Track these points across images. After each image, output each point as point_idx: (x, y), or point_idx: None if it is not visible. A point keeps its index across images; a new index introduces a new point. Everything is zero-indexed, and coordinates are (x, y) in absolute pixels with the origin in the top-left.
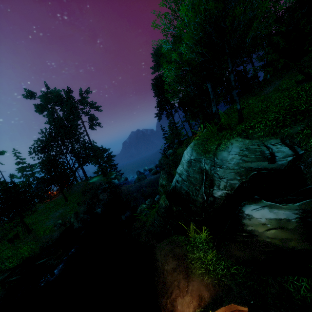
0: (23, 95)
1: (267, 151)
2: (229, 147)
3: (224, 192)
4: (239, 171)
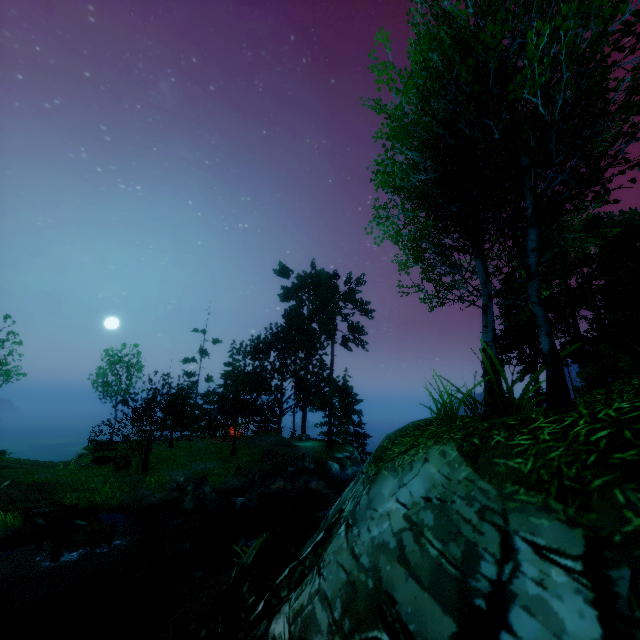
0: (274, 270)
1: (489, 566)
2: (413, 467)
3: (284, 635)
4: (358, 581)
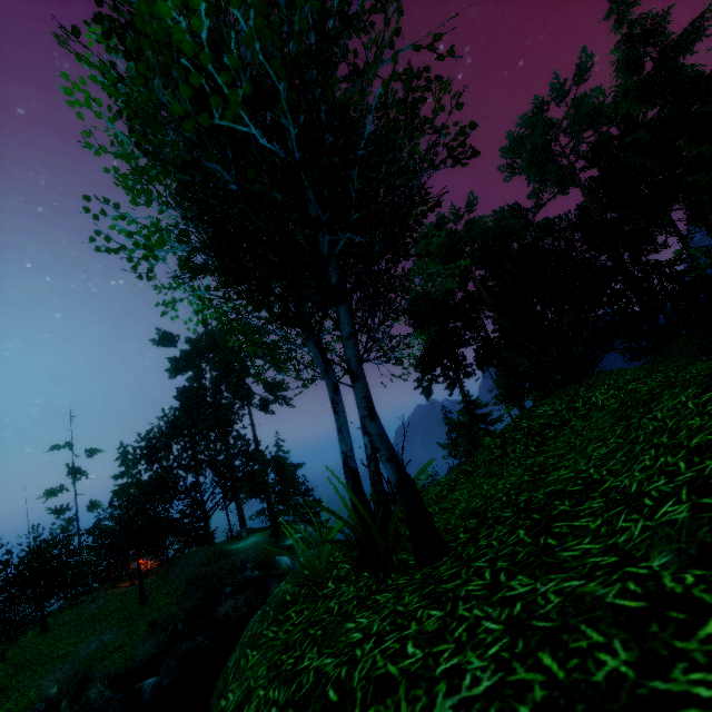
0: (152, 341)
1: None
2: None
3: None
4: None
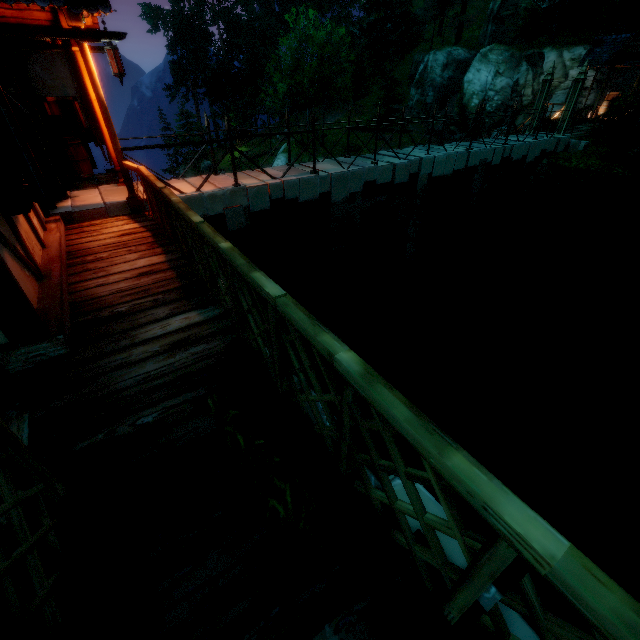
0: None
1: None
2: None
3: None
4: None
